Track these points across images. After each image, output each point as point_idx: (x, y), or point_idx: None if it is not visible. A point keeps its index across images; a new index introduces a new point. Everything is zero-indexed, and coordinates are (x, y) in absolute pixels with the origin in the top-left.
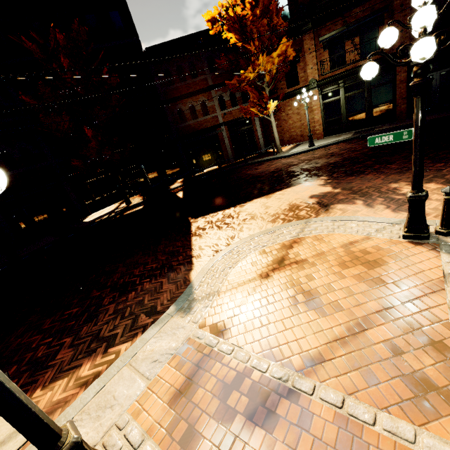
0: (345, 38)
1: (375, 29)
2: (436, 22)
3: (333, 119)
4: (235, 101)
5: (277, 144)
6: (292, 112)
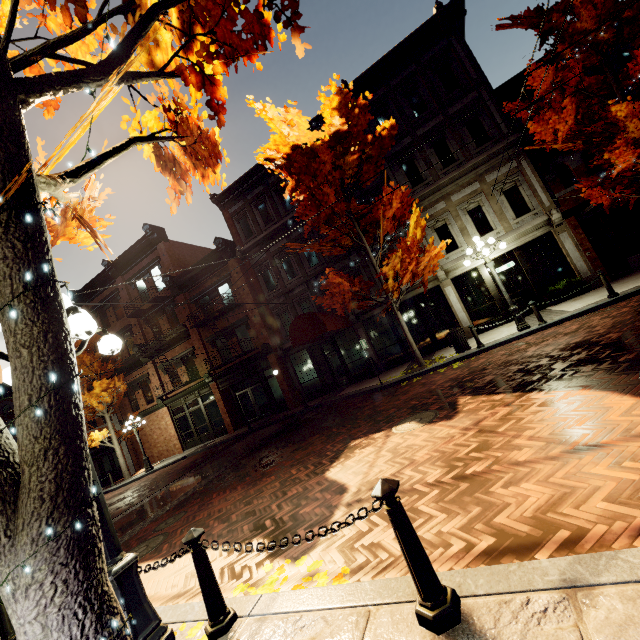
0: (176, 366)
1: (193, 360)
2: (226, 358)
3: (188, 432)
4: (96, 422)
5: (123, 470)
6: (155, 427)
